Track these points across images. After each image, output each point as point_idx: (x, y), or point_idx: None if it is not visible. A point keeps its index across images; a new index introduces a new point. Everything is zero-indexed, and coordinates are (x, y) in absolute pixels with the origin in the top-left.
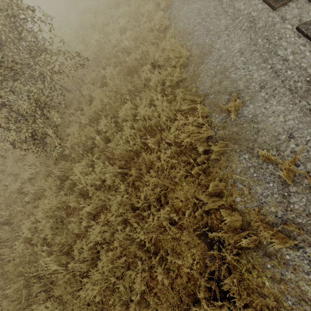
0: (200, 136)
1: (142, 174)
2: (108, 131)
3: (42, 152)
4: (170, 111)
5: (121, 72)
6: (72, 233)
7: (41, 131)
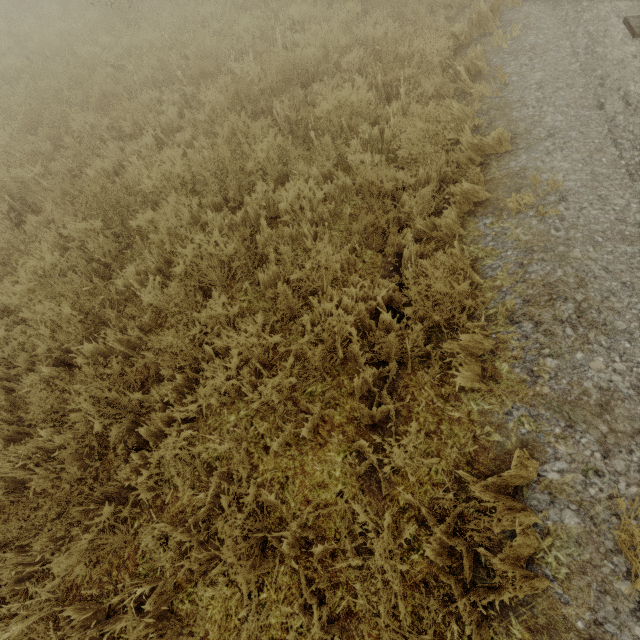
0: None
1: None
2: None
3: None
4: None
5: None
6: None
7: None
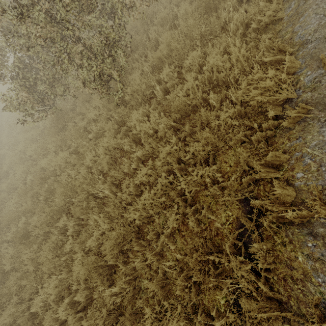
0: (276, 96)
1: (194, 133)
2: (169, 82)
3: (106, 95)
4: (247, 63)
5: (197, 9)
6: (122, 172)
7: (107, 73)
